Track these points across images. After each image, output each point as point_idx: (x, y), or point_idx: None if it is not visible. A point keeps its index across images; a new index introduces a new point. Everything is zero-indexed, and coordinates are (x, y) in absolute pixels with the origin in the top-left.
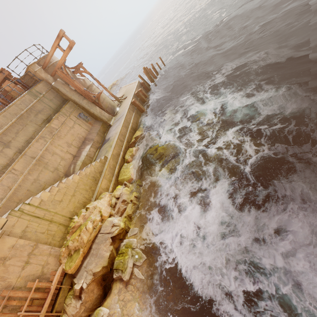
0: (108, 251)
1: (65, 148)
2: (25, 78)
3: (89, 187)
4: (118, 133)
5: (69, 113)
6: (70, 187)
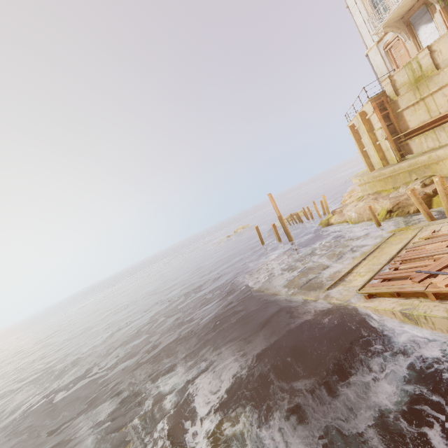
0: None
1: None
2: None
3: None
4: None
5: None
6: None
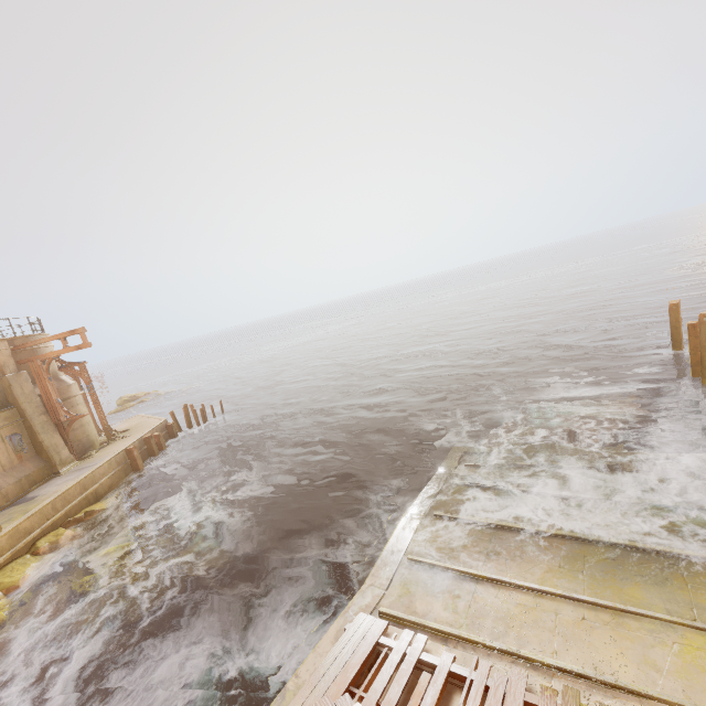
0: None
1: None
2: None
3: None
4: (59, 493)
5: None
6: None
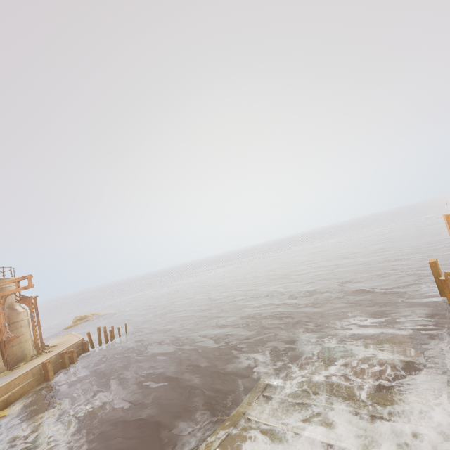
0: None
1: None
2: None
3: None
4: None
5: None
6: None
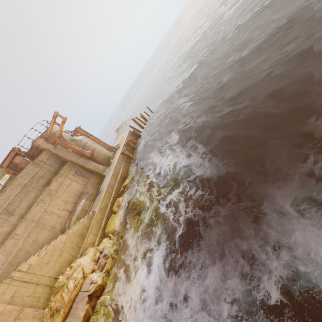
0: (83, 311)
1: (62, 206)
2: (32, 150)
3: (76, 244)
4: (107, 186)
5: (66, 173)
6: (57, 248)
